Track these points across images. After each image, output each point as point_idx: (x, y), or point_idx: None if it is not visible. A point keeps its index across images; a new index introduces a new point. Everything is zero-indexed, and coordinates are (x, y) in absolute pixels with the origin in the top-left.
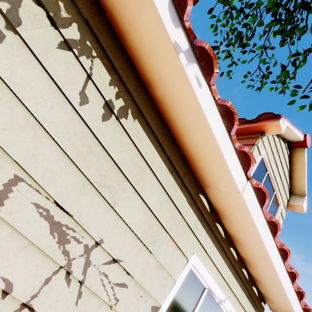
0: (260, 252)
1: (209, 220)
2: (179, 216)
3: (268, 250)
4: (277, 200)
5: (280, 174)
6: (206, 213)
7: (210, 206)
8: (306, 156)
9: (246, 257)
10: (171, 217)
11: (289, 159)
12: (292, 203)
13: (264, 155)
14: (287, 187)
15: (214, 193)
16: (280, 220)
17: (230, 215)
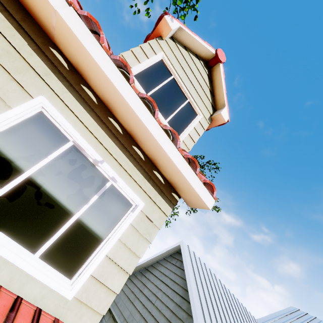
0: (120, 100)
1: (69, 77)
2: (17, 54)
3: (118, 88)
4: (194, 110)
5: (193, 85)
6: (62, 69)
7: (71, 67)
8: (222, 71)
9: (128, 128)
10: (1, 48)
11: (209, 77)
12: (214, 115)
13: (164, 58)
14: (208, 102)
15: (59, 40)
16: (197, 127)
17: (81, 63)
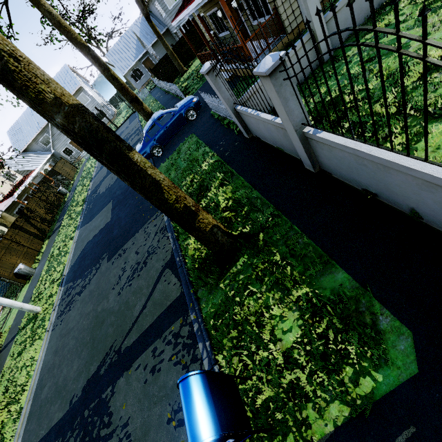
0: None
1: None
2: None
3: None
4: None
5: None
6: None
7: None
8: None
9: None
10: None
11: None
12: None
13: None
14: None
15: None
16: None
17: None
